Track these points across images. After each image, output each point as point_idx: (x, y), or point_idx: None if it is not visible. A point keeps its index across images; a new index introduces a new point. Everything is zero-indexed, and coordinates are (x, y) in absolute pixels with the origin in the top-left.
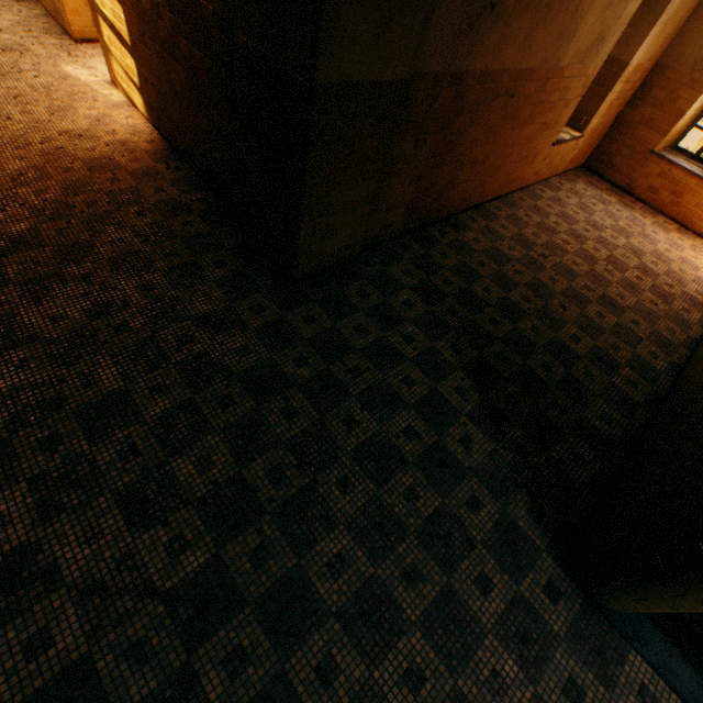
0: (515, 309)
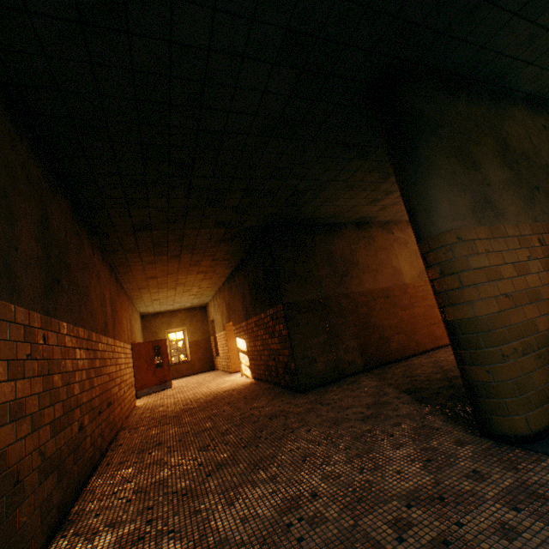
0: (446, 370)
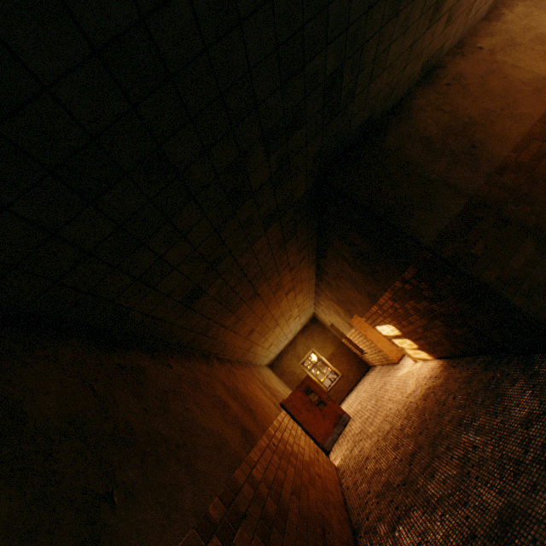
0: None
